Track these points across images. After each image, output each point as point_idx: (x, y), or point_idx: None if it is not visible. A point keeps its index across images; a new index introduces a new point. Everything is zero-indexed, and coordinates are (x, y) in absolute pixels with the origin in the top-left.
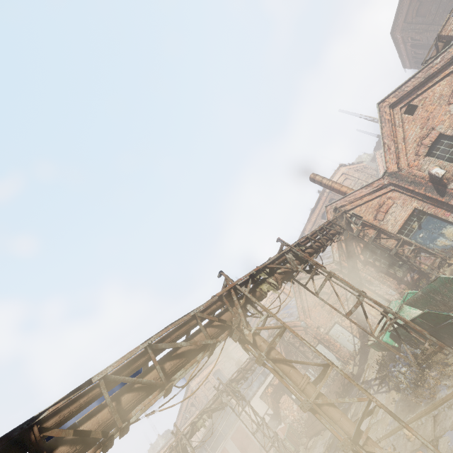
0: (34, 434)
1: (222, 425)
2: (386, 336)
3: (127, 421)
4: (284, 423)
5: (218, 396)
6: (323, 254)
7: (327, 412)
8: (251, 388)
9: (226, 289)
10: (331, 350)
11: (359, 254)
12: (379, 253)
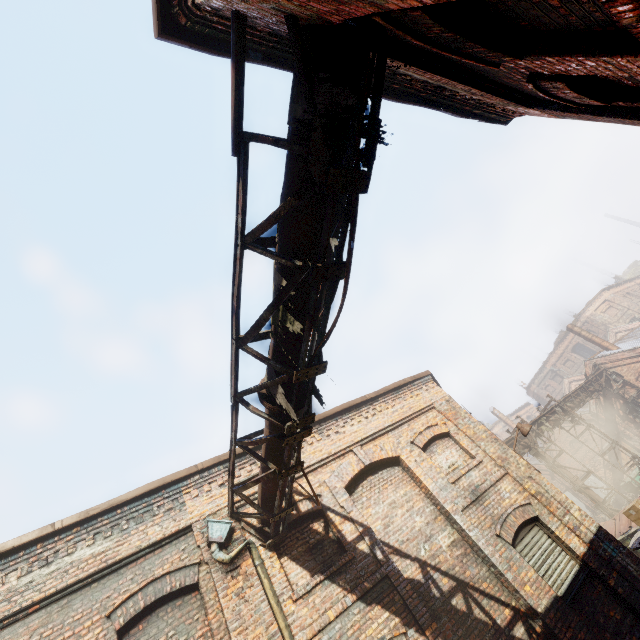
0: None
1: None
2: (636, 479)
3: None
4: None
5: None
6: None
7: (588, 492)
8: None
9: None
10: (581, 498)
11: (618, 409)
12: (639, 411)
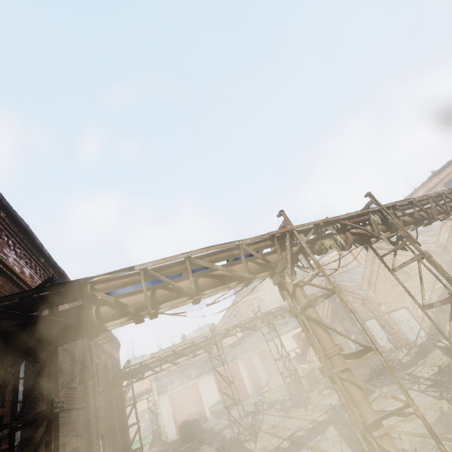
0: (87, 289)
1: (253, 340)
2: None
3: (156, 310)
4: (308, 365)
5: (254, 319)
6: (424, 229)
7: (348, 388)
8: (287, 325)
9: (280, 230)
10: (385, 329)
11: None
12: None
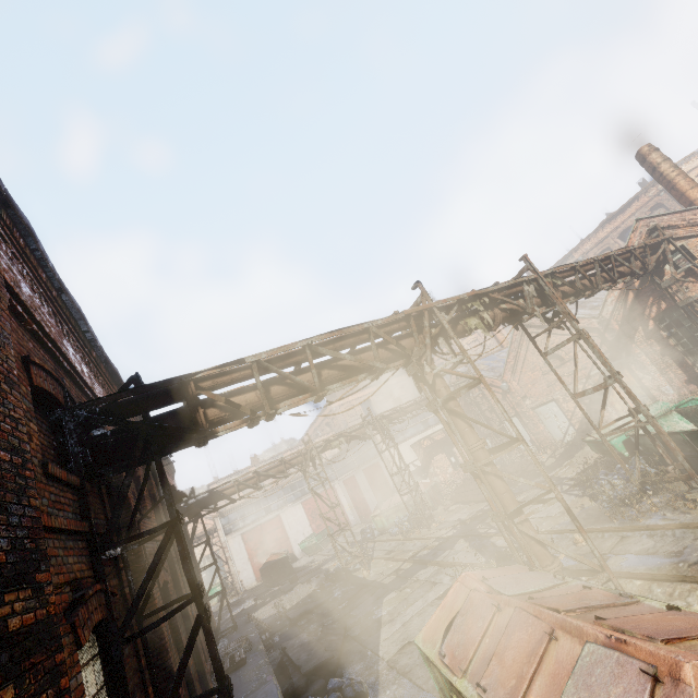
0: (191, 388)
1: (357, 455)
2: (619, 440)
3: (275, 410)
4: (430, 480)
5: (363, 425)
6: (586, 300)
7: (491, 482)
8: (404, 433)
9: (418, 308)
10: (529, 429)
11: (649, 318)
12: (687, 328)
